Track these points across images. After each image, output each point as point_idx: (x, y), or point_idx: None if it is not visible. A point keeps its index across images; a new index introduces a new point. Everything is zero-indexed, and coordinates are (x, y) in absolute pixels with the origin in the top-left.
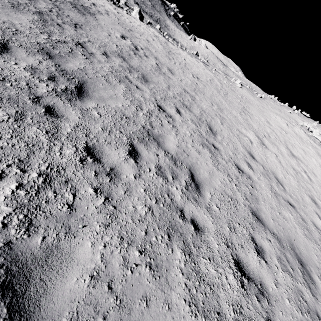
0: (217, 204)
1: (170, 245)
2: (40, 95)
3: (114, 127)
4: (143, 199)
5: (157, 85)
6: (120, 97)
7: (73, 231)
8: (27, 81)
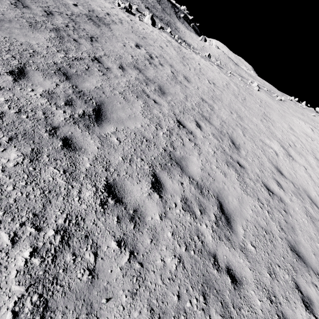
0: (252, 241)
1: (207, 310)
2: (57, 125)
3: (134, 154)
4: (172, 247)
5: (174, 96)
6: (139, 116)
7: (96, 310)
8: (44, 109)
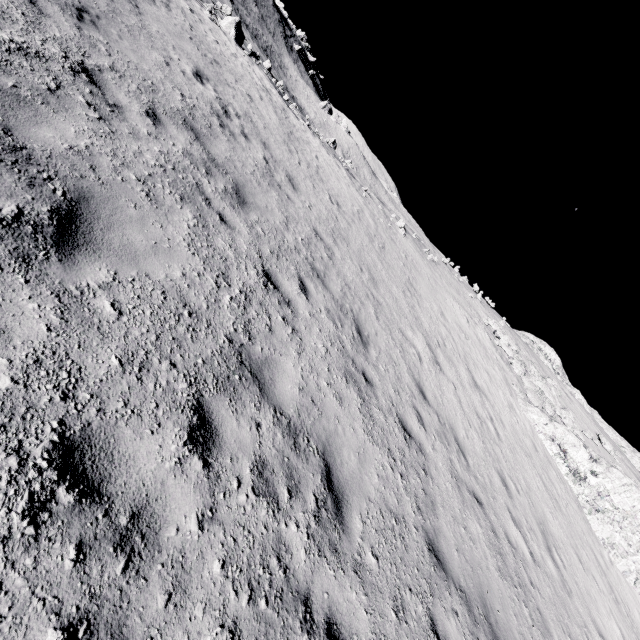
0: (374, 545)
1: None
2: None
3: (155, 350)
4: (218, 602)
5: (264, 214)
6: (180, 248)
7: None
8: None
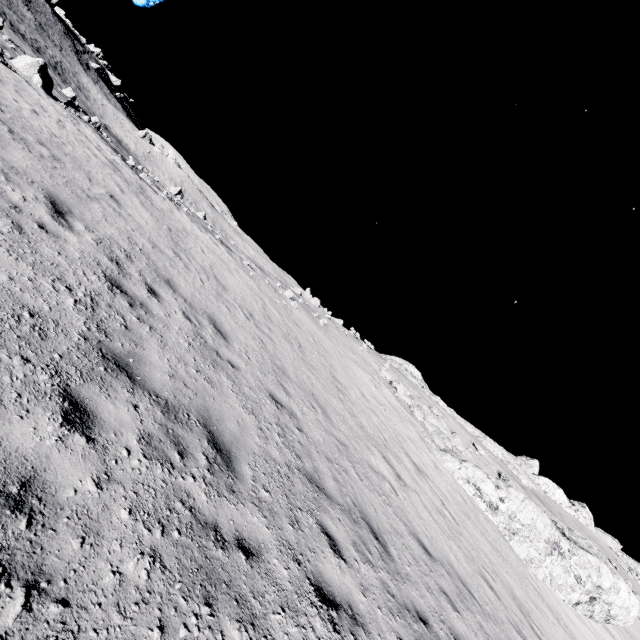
0: None
1: None
2: None
3: None
4: None
5: (246, 445)
6: None
7: None
8: None
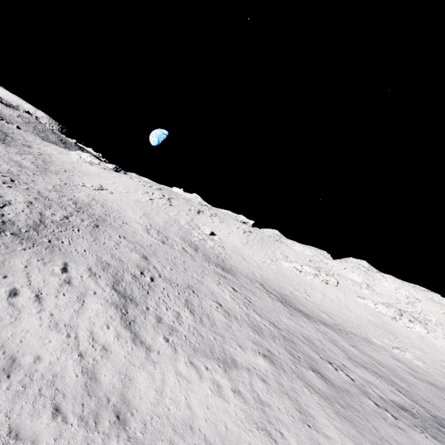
0: None
1: None
2: None
3: None
4: None
5: None
6: None
7: None
8: None
